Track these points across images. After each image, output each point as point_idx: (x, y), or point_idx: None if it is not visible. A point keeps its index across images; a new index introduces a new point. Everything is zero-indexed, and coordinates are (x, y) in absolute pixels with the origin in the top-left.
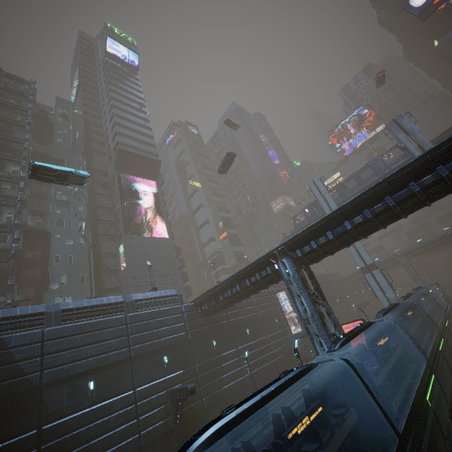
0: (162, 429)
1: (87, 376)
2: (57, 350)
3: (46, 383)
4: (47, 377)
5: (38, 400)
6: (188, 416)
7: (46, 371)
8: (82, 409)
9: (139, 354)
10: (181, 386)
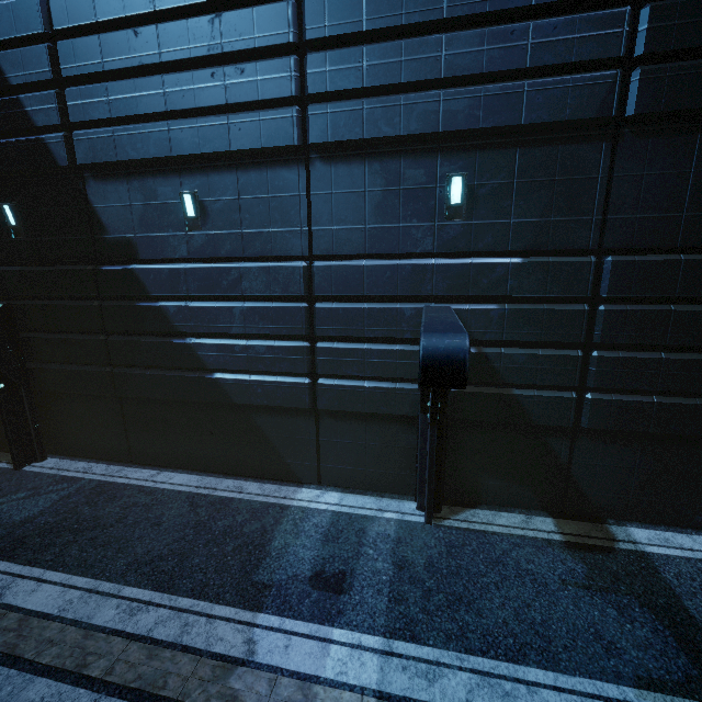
0: (383, 402)
1: (179, 176)
2: (88, 74)
3: (82, 165)
4: (81, 150)
5: (84, 205)
6: (488, 414)
7: (77, 132)
8: (182, 262)
9: (335, 142)
10: (434, 319)
